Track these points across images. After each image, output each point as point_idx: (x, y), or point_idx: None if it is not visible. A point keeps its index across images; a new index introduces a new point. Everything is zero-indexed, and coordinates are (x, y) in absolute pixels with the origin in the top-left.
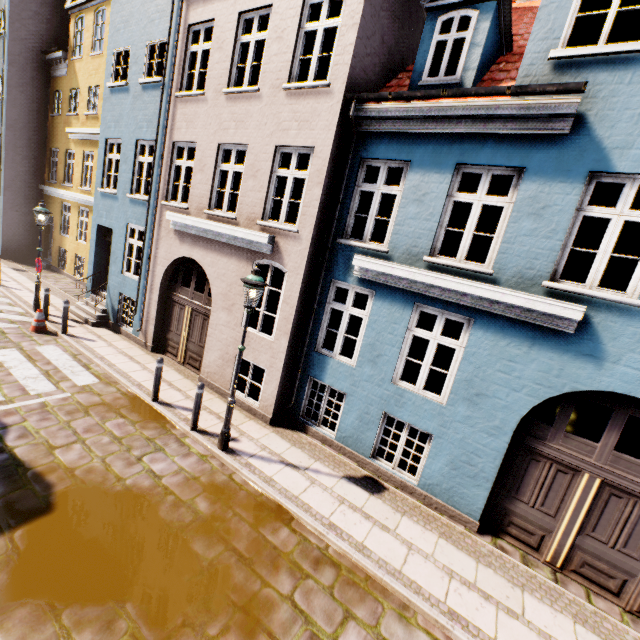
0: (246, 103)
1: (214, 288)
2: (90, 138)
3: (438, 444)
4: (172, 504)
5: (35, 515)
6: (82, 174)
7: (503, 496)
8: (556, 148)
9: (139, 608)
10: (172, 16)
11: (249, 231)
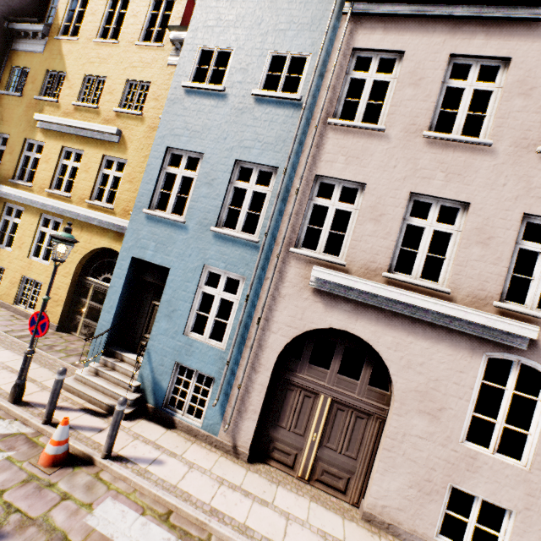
0: (465, 154)
1: (400, 380)
2: (80, 133)
3: None
4: None
5: None
6: (54, 173)
7: None
8: None
9: None
10: (327, 32)
11: (497, 317)
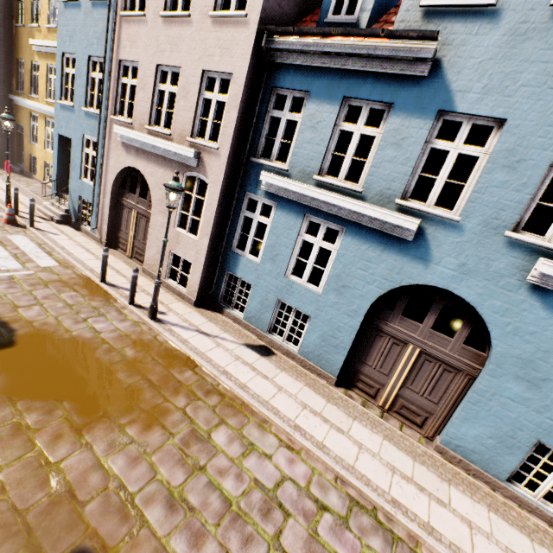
0: (179, 27)
1: (153, 195)
2: (52, 51)
3: (314, 323)
4: (106, 350)
5: (1, 347)
6: (46, 86)
7: (356, 361)
8: (417, 88)
9: (73, 405)
10: None
11: (179, 146)
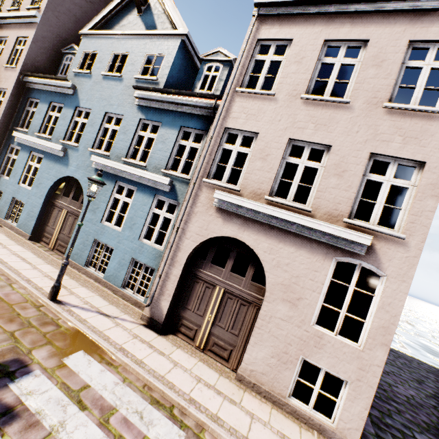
0: None
1: None
2: None
3: (26, 206)
4: None
5: None
6: None
7: (44, 225)
8: (71, 99)
9: None
10: None
11: None
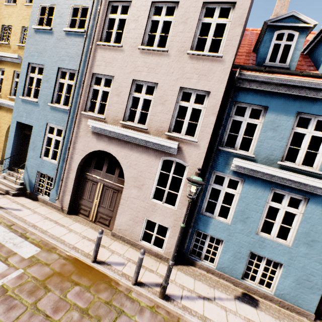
0: (157, 57)
1: (127, 173)
2: (2, 59)
3: (288, 270)
4: None
5: None
6: None
7: None
8: None
9: None
10: None
11: (162, 139)
